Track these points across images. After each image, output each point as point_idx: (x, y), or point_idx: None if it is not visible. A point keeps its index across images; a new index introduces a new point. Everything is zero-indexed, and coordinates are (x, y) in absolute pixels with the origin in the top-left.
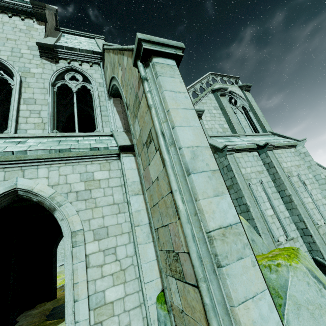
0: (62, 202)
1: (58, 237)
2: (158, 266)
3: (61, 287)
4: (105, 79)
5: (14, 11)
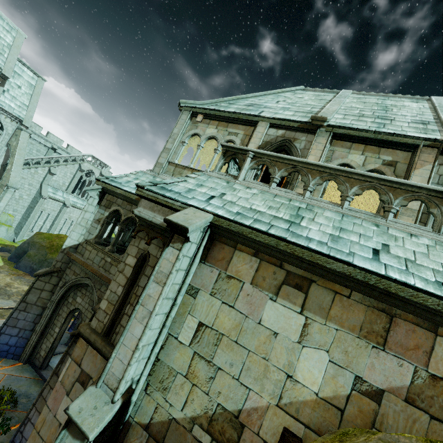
0: None
1: None
2: None
3: None
4: (13, 134)
5: None
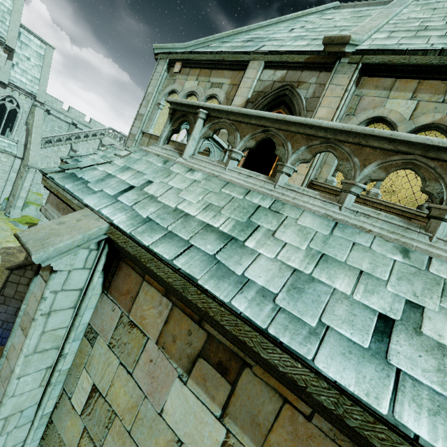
0: None
1: None
2: (10, 192)
3: None
4: (30, 112)
5: None
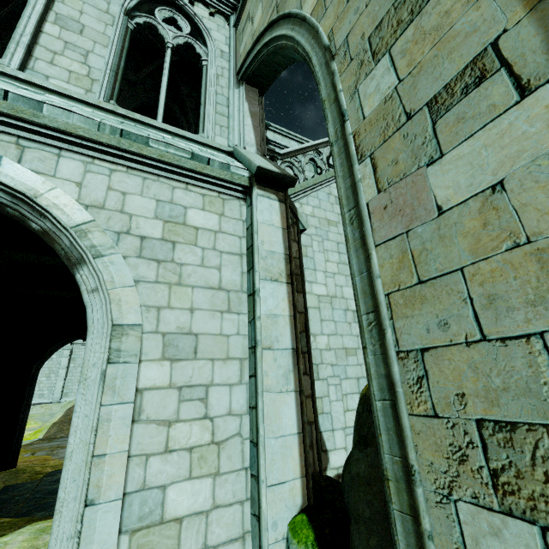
0: (105, 250)
1: (48, 347)
2: (300, 451)
3: (27, 446)
4: (235, 47)
5: None
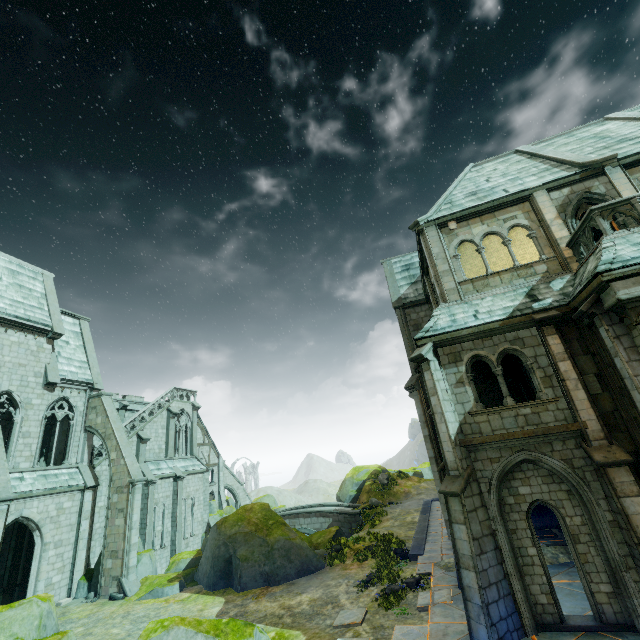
0: (44, 525)
1: None
2: (85, 563)
3: None
4: (87, 410)
5: (32, 330)
